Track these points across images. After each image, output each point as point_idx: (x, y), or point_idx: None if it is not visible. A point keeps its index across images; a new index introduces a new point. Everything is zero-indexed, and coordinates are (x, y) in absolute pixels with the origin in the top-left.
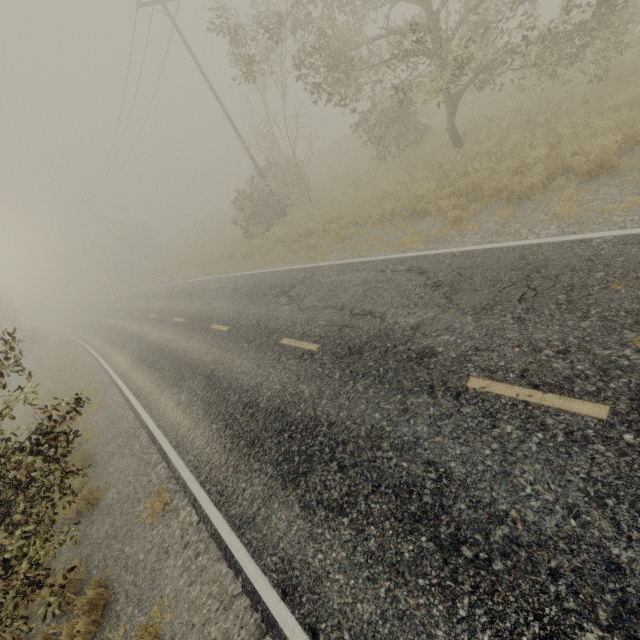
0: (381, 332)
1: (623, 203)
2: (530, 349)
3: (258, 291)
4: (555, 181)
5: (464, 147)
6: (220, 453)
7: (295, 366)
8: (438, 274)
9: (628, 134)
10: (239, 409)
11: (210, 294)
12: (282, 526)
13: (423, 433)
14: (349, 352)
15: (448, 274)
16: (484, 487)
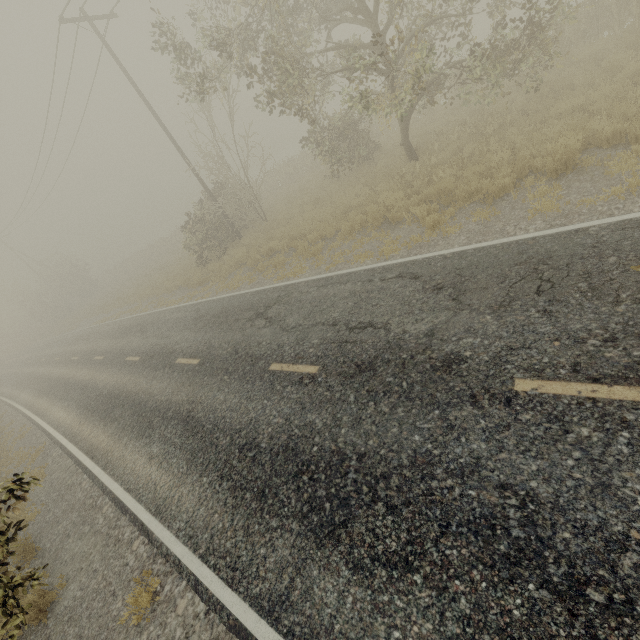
0: (390, 343)
1: (600, 194)
2: (572, 341)
3: (227, 316)
4: (523, 181)
5: (420, 159)
6: (220, 513)
7: (295, 393)
8: (435, 277)
9: (582, 135)
10: (234, 454)
11: (167, 326)
12: (331, 600)
13: (482, 451)
14: (358, 370)
15: (446, 276)
16: (584, 506)
